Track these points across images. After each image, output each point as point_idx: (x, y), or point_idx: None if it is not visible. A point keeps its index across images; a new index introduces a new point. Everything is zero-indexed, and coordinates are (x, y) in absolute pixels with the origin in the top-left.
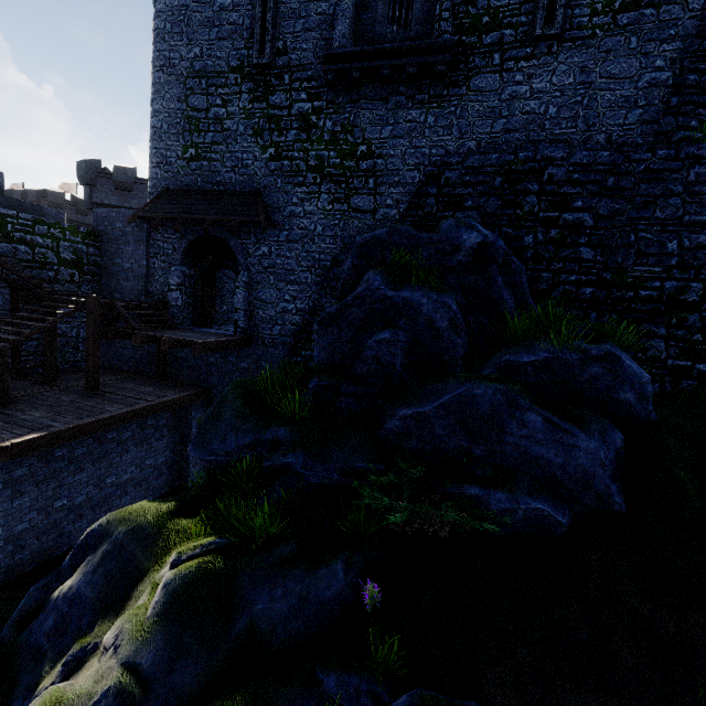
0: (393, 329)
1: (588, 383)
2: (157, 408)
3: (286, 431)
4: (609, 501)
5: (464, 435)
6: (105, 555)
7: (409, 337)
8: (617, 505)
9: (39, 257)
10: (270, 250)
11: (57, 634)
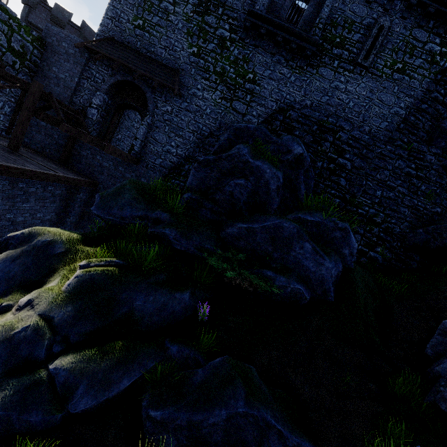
0: (246, 180)
1: (332, 240)
2: (62, 179)
3: (167, 216)
4: (328, 294)
5: (271, 245)
6: (24, 252)
7: (253, 187)
8: (331, 297)
9: None
10: (172, 110)
11: None
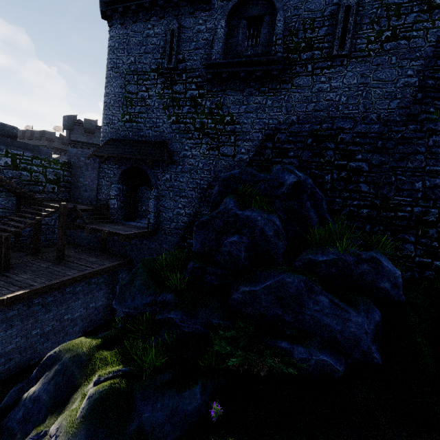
0: (239, 234)
1: (360, 275)
2: (97, 273)
3: (171, 296)
4: (370, 356)
5: (280, 307)
6: (56, 372)
7: (249, 239)
8: (375, 359)
9: (34, 178)
10: (171, 177)
11: (24, 422)
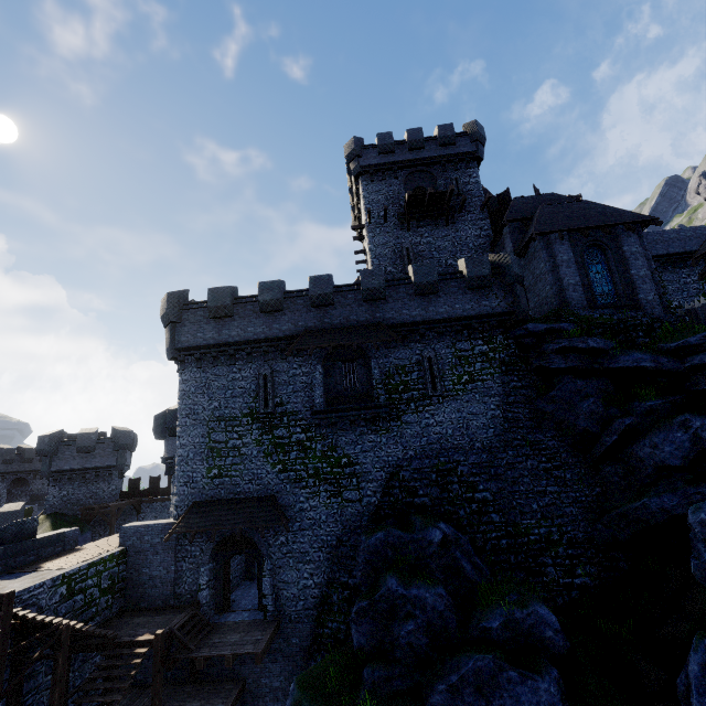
0: (414, 619)
1: (529, 631)
2: None
3: None
4: None
5: (482, 697)
6: None
7: (424, 621)
8: None
9: (88, 598)
10: (287, 539)
11: None
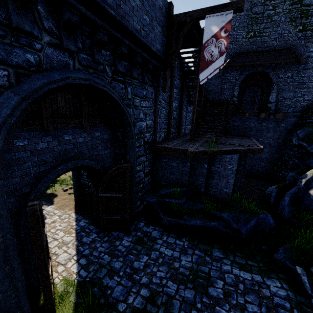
0: None
1: None
2: None
3: None
4: None
5: None
6: None
7: None
8: None
9: None
10: (292, 75)
11: None
